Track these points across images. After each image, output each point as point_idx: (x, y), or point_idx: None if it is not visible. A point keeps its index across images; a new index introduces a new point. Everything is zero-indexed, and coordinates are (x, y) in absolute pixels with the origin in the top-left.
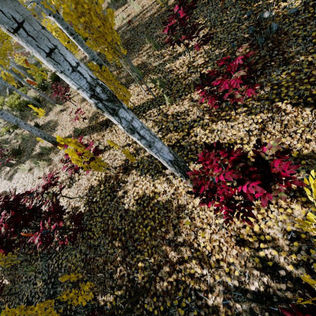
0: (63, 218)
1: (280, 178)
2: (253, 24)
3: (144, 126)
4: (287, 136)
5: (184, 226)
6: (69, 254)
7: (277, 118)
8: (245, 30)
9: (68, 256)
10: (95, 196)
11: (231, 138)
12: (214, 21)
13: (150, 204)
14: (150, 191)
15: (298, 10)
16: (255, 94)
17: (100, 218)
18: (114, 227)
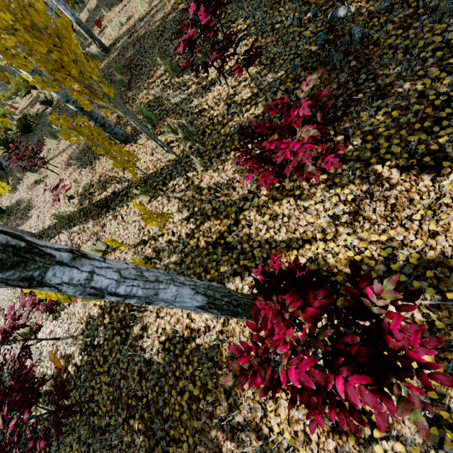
0: (48, 377)
1: (406, 363)
2: (322, 28)
3: (128, 273)
4: (397, 226)
5: (244, 394)
6: (61, 442)
7: (377, 194)
8: (311, 40)
9: (60, 447)
10: (96, 335)
11: (307, 229)
12: (260, 25)
13: (185, 350)
14: (183, 326)
15: (392, 3)
16: (339, 166)
17: (107, 376)
18: (130, 394)
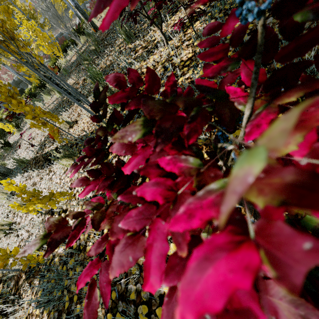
0: None
1: None
2: None
3: None
4: None
5: None
6: None
7: None
8: None
9: None
10: None
11: None
12: None
13: None
14: None
15: None
16: None
17: None
18: None
